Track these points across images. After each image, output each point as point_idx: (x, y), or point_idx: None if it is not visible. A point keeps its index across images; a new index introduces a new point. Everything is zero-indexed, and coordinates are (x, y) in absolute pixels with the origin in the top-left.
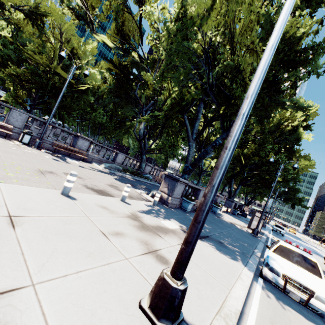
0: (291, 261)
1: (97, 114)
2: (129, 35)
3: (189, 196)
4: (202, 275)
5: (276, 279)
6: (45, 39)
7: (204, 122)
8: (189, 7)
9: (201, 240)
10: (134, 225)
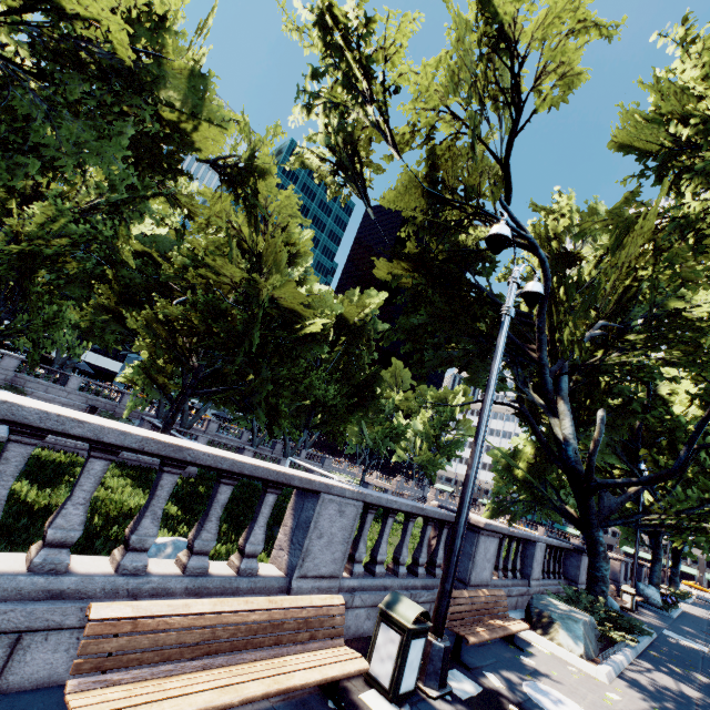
0: None
1: (313, 382)
2: (474, 186)
3: None
4: None
5: None
6: (232, 232)
7: None
8: None
9: None
10: None
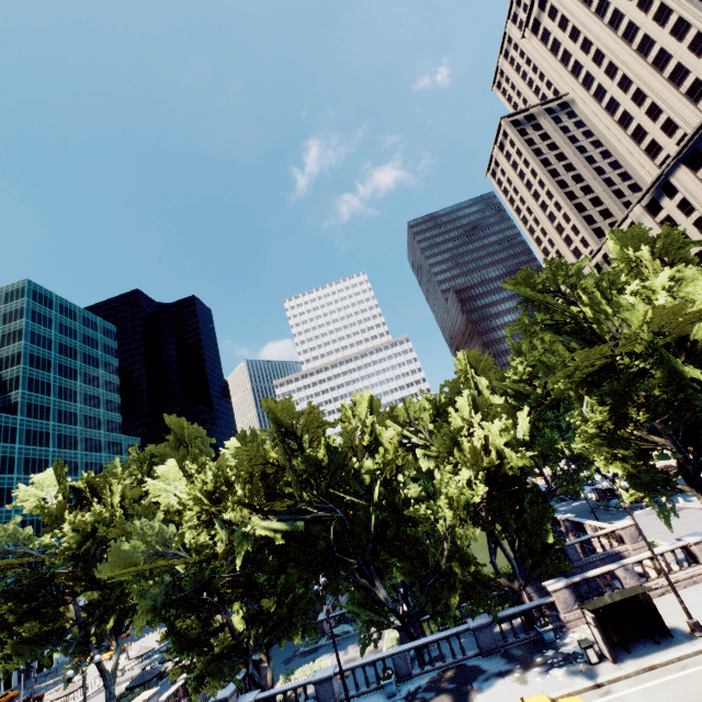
0: None
1: None
2: None
3: None
4: None
5: None
6: None
7: None
8: None
9: None
10: None
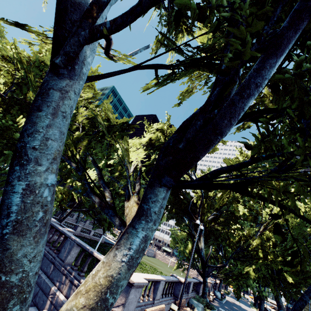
0: None
1: None
2: None
3: None
4: None
5: None
6: None
7: (282, 261)
8: (308, 212)
9: None
10: None
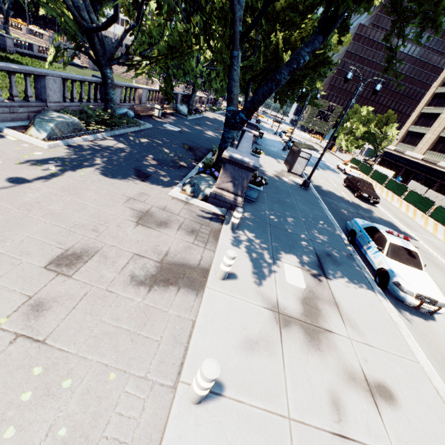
0: (403, 262)
1: None
2: None
3: (257, 180)
4: (402, 368)
5: (411, 300)
6: None
7: None
8: None
9: (328, 276)
10: (304, 344)
